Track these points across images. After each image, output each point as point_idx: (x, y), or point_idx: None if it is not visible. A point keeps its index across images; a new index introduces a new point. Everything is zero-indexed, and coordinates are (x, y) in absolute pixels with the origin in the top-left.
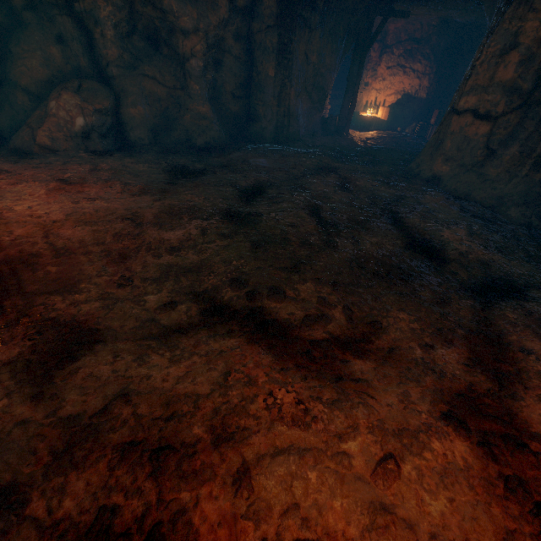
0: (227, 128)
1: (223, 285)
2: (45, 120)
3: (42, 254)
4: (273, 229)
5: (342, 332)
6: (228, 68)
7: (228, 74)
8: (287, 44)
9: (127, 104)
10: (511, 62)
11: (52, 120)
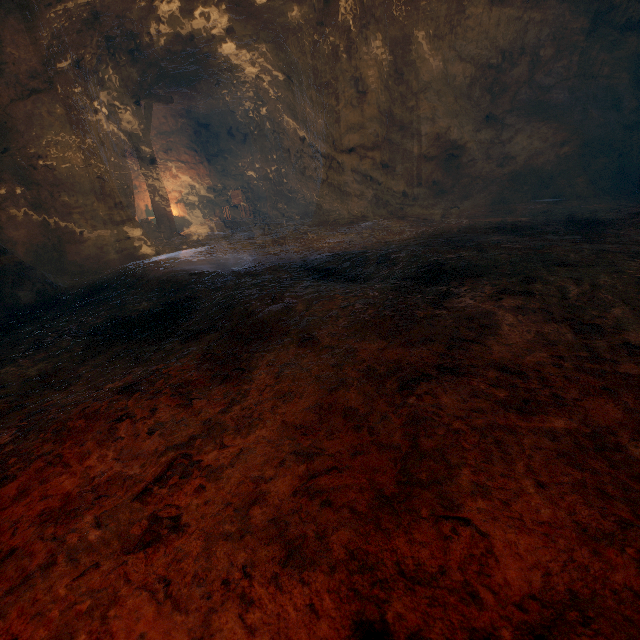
0: None
1: None
2: None
3: None
4: (497, 257)
5: None
6: None
7: None
8: (80, 118)
9: None
10: (372, 100)
11: None
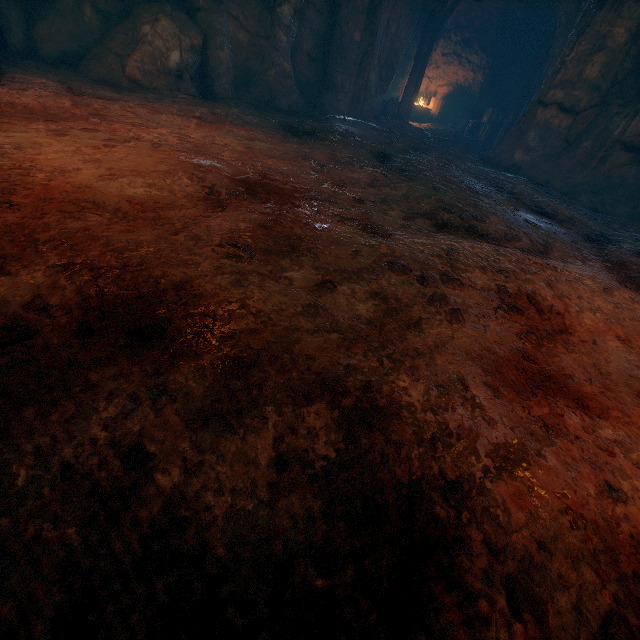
0: (300, 95)
1: (437, 210)
2: (135, 47)
3: (271, 174)
4: (435, 181)
5: (530, 246)
6: (309, 22)
7: (307, 30)
8: (377, 7)
9: (216, 45)
10: (598, 63)
11: (147, 49)
